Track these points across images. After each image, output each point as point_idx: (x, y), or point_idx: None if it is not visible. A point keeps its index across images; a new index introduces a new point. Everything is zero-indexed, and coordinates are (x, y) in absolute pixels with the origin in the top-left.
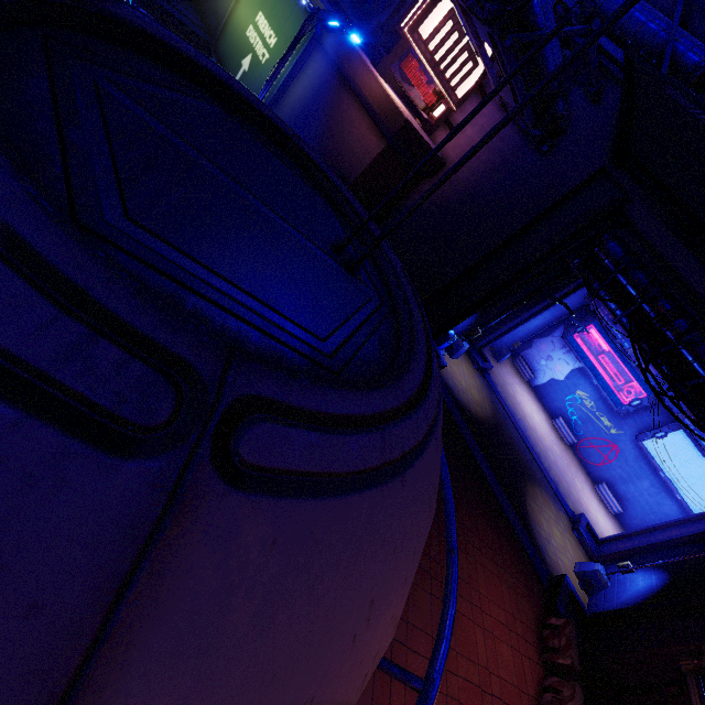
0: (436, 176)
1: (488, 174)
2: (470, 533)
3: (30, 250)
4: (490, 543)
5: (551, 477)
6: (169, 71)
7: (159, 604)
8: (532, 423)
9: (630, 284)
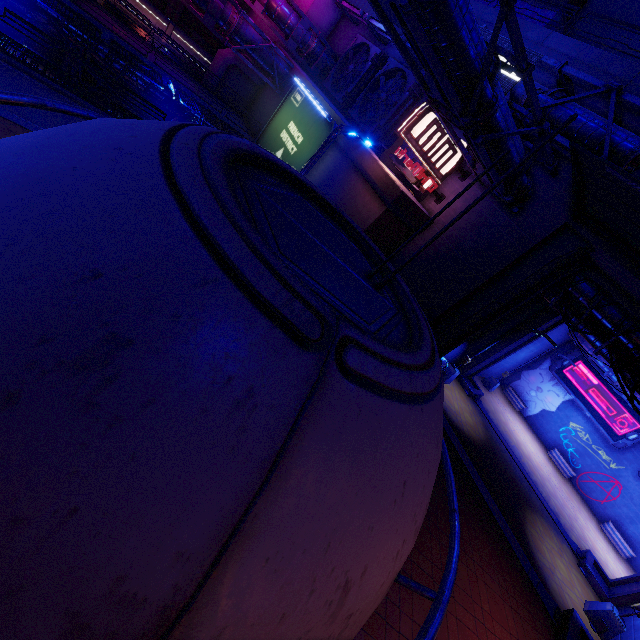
0: (426, 231)
1: (469, 229)
2: (470, 547)
3: (269, 263)
4: (490, 561)
5: (550, 507)
6: (276, 177)
7: (314, 423)
8: (527, 451)
9: (605, 319)
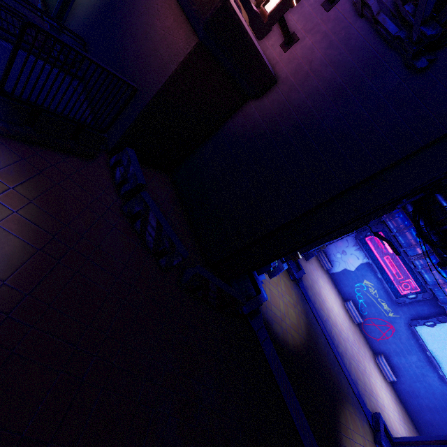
0: (265, 96)
1: (331, 97)
2: None
3: None
4: None
5: (352, 378)
6: None
7: None
8: (334, 317)
9: None
